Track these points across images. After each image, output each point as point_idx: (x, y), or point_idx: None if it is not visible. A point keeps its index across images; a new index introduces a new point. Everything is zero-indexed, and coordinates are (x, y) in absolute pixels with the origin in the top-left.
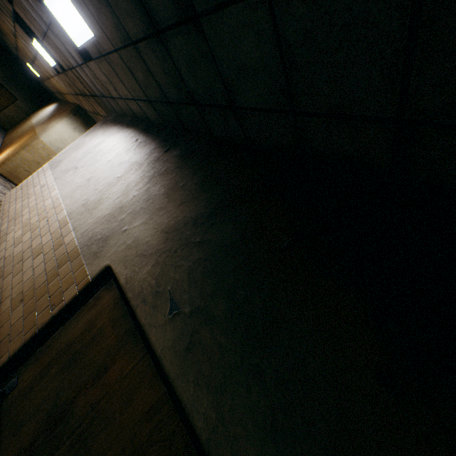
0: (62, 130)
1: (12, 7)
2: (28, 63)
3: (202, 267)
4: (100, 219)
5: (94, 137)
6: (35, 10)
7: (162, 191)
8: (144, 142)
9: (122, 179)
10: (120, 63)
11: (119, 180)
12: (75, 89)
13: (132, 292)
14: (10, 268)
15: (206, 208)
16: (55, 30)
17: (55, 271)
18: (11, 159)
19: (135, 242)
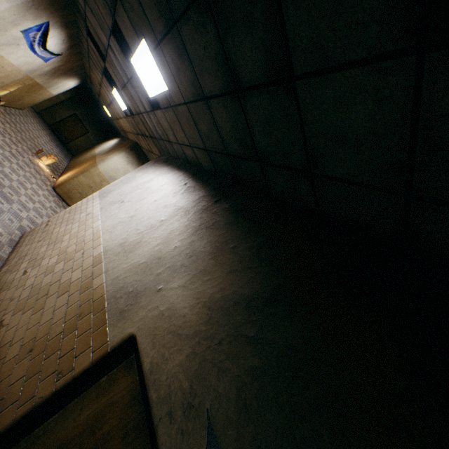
0: (118, 162)
1: (104, 64)
2: (105, 105)
3: (258, 385)
4: (135, 267)
5: (145, 174)
6: (122, 67)
7: (207, 248)
8: (193, 188)
9: (166, 223)
10: (186, 114)
11: (162, 224)
12: (137, 130)
13: (156, 391)
14: (33, 301)
15: (264, 287)
16: (133, 83)
17: (74, 322)
18: (70, 181)
19: (170, 310)
